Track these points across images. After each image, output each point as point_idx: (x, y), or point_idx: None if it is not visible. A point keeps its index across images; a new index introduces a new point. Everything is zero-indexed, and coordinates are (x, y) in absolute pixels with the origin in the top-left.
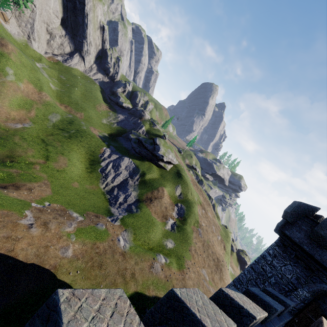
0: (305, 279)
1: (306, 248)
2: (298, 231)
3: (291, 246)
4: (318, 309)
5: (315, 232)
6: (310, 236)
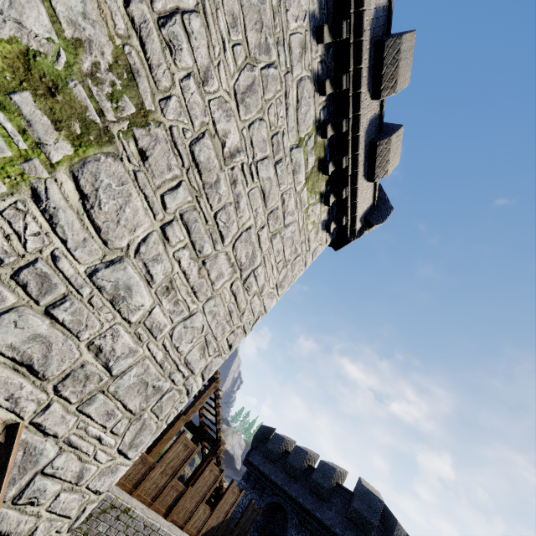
0: (259, 500)
1: (261, 468)
2: (258, 454)
3: (252, 471)
4: (267, 530)
5: (267, 448)
6: (264, 454)
